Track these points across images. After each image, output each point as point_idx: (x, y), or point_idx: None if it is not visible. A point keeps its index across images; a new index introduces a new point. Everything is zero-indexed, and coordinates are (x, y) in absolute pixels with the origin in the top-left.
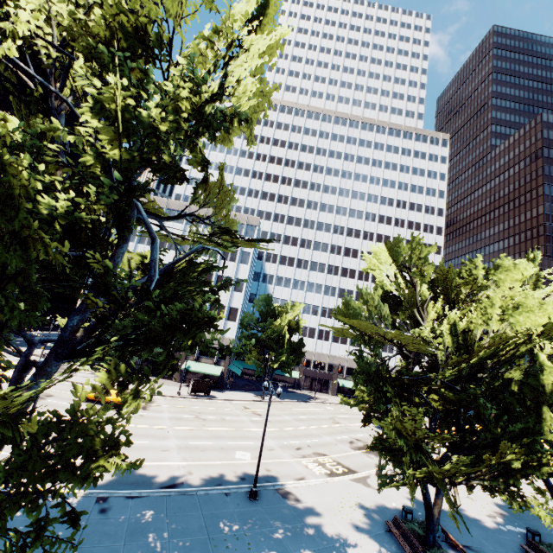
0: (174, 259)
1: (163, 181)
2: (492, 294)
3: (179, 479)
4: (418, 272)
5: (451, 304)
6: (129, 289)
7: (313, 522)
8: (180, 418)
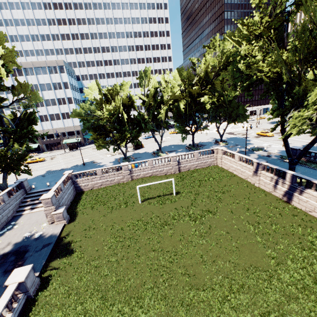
0: (19, 116)
1: (0, 102)
2: (123, 93)
3: (64, 168)
4: (99, 93)
5: (111, 100)
6: (10, 130)
7: (99, 164)
8: (65, 158)
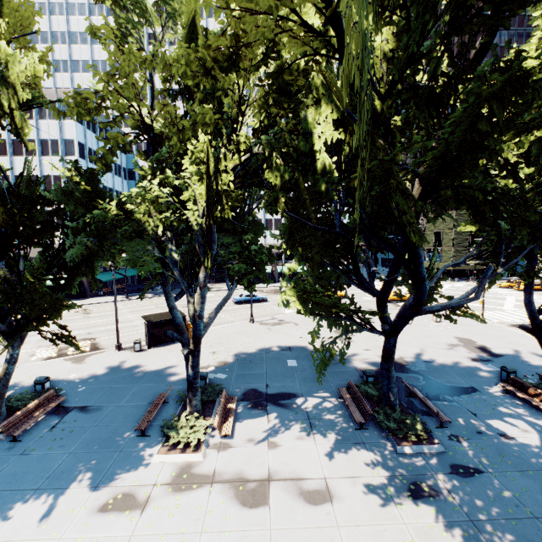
0: None
1: None
2: None
3: None
4: None
5: None
6: None
7: None
8: None
